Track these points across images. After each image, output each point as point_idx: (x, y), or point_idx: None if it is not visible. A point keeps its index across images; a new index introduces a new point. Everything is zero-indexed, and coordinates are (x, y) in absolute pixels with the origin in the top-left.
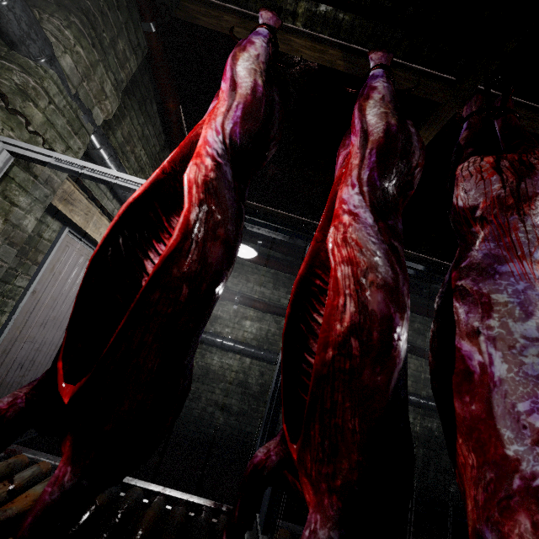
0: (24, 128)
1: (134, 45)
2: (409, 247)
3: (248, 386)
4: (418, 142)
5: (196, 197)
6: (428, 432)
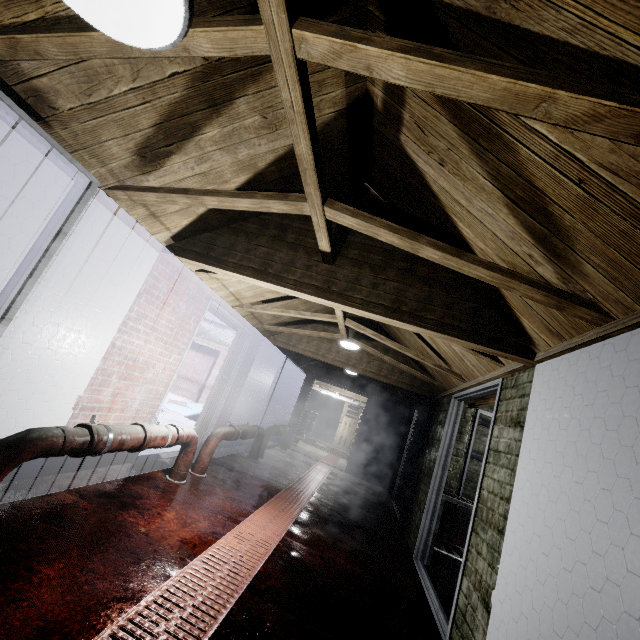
0: None
1: None
2: None
3: None
4: None
5: None
6: None
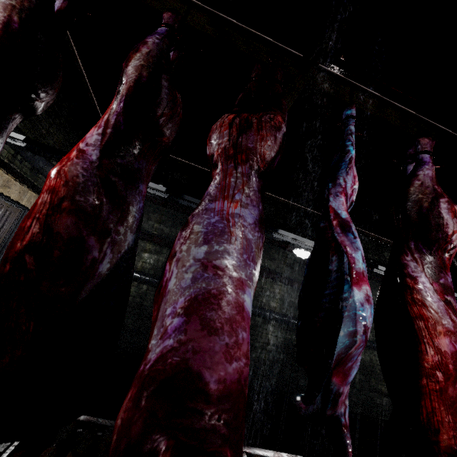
0: None
1: None
2: (288, 197)
3: (144, 308)
4: (168, 95)
5: None
6: (288, 342)
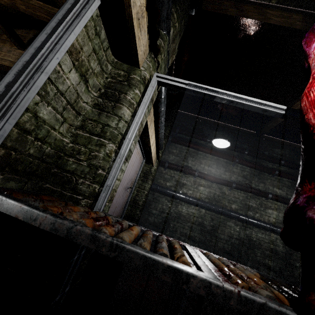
0: (155, 69)
1: (184, 23)
2: None
3: (204, 226)
4: None
5: None
6: None
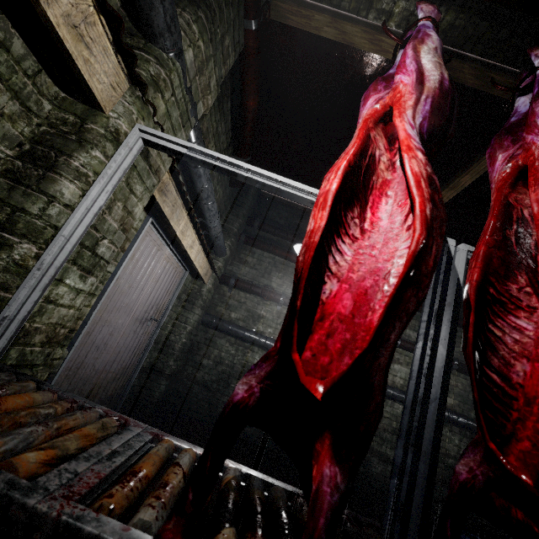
0: (151, 118)
1: (235, 42)
2: None
3: None
4: None
5: (426, 191)
6: None
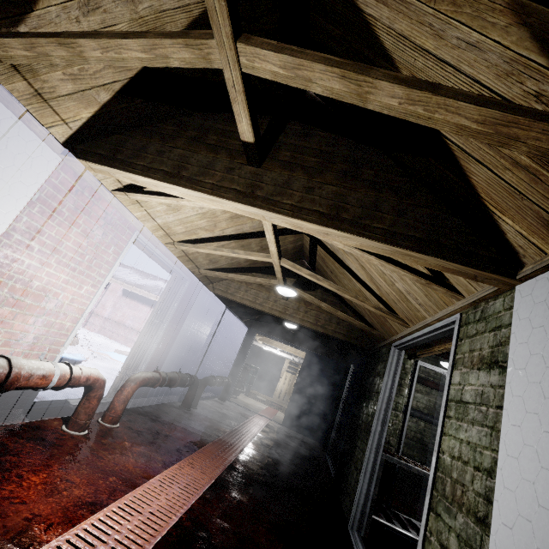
0: None
1: None
2: None
3: (424, 443)
4: None
5: None
6: None
